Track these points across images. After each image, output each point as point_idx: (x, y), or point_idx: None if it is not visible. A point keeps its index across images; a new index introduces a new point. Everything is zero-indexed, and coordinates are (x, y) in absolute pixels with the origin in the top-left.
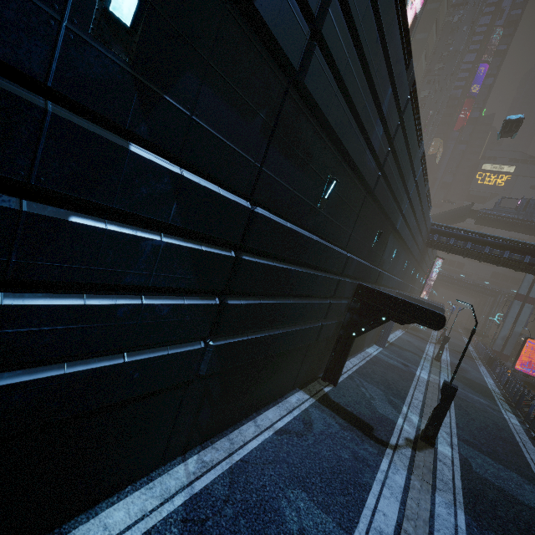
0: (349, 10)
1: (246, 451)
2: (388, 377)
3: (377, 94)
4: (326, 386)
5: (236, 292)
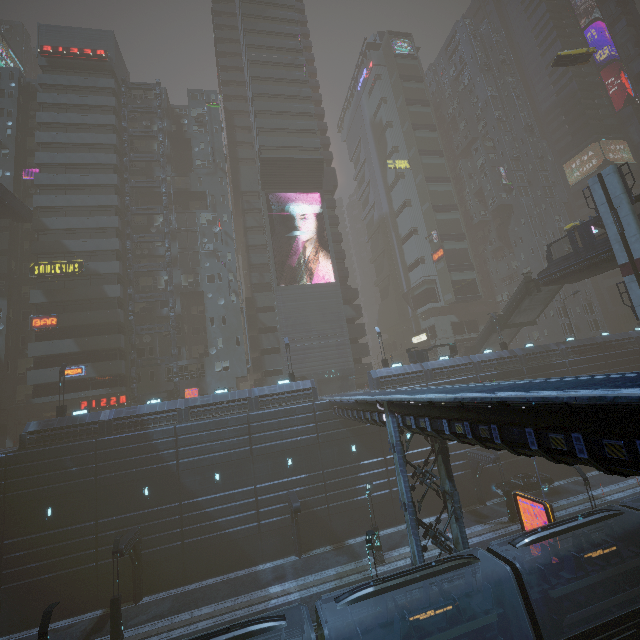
0: (17, 476)
1: (27, 635)
2: (211, 594)
3: (57, 469)
4: (128, 605)
5: (6, 568)
